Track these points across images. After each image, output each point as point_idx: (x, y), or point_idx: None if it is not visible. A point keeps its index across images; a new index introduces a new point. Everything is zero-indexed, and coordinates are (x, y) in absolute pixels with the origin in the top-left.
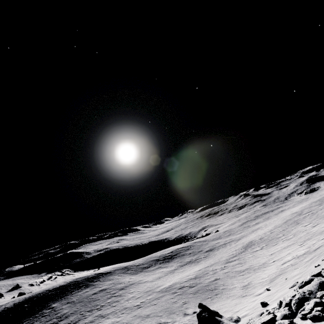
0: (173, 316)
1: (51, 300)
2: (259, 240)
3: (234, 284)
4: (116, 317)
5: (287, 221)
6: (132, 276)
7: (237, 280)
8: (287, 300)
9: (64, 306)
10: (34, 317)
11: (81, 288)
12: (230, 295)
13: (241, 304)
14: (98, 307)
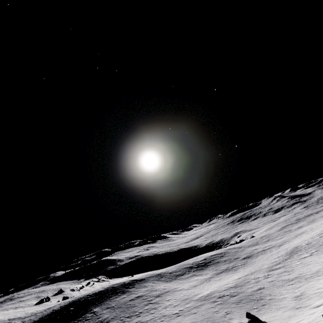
0: None
1: (92, 305)
2: (306, 245)
3: (283, 294)
4: None
5: None
6: (167, 284)
7: (286, 290)
8: None
9: (104, 311)
10: (78, 320)
11: (118, 294)
12: (280, 306)
13: (296, 316)
14: (136, 313)
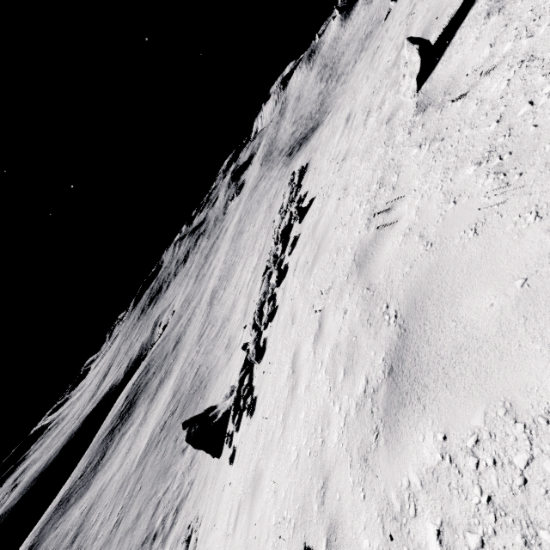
0: (171, 470)
1: None
2: (219, 282)
3: (217, 355)
4: None
5: (233, 238)
6: (84, 499)
7: (218, 348)
8: (252, 322)
9: None
10: None
11: None
12: (218, 372)
13: (231, 368)
14: None
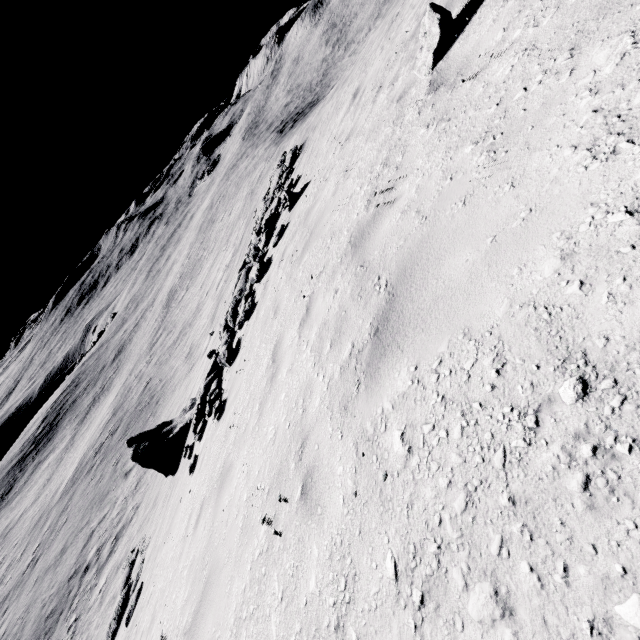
0: (110, 497)
1: None
2: (180, 280)
3: (174, 366)
4: None
5: (202, 227)
6: None
7: (176, 358)
8: (223, 323)
9: None
10: None
11: None
12: (175, 385)
13: (192, 380)
14: None
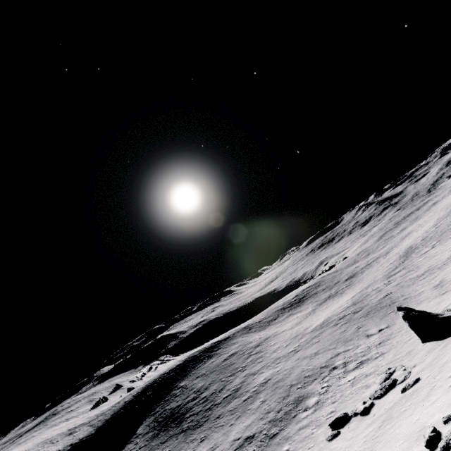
0: (352, 342)
1: (175, 381)
2: (422, 241)
3: (419, 290)
4: (272, 369)
5: None
6: (261, 332)
7: (420, 285)
8: None
9: (195, 381)
10: (165, 401)
11: (203, 361)
12: (420, 300)
13: (446, 300)
14: (240, 369)
